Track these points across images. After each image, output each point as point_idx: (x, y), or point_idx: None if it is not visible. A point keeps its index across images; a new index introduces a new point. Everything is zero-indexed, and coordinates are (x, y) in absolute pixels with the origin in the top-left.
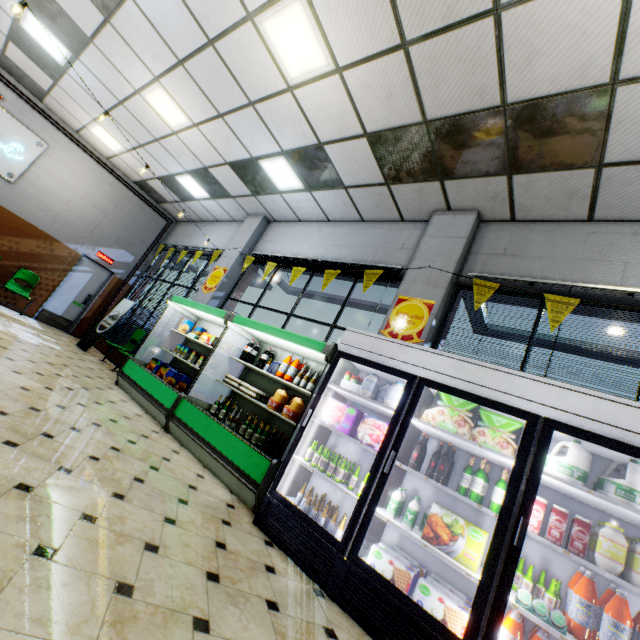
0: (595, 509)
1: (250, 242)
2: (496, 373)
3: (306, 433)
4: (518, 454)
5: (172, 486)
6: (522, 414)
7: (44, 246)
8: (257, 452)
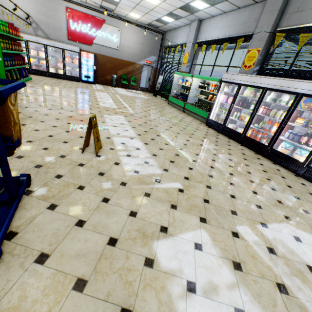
0: (284, 107)
1: (195, 36)
2: (258, 78)
3: (216, 105)
4: (258, 98)
5: (188, 121)
6: (261, 88)
7: (133, 67)
8: (205, 112)
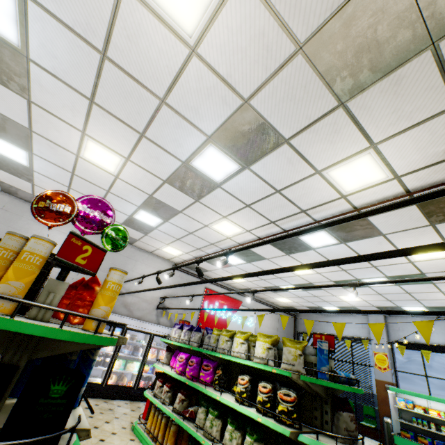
0: None
1: (386, 333)
2: None
3: None
4: None
5: None
6: None
7: None
8: None
